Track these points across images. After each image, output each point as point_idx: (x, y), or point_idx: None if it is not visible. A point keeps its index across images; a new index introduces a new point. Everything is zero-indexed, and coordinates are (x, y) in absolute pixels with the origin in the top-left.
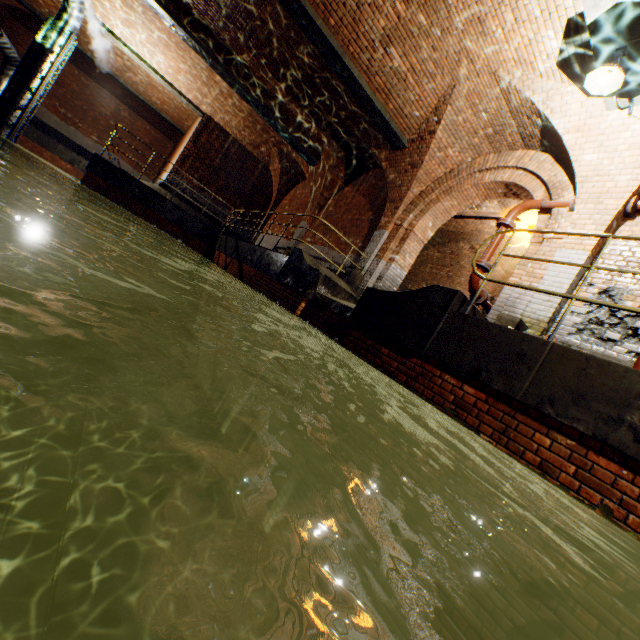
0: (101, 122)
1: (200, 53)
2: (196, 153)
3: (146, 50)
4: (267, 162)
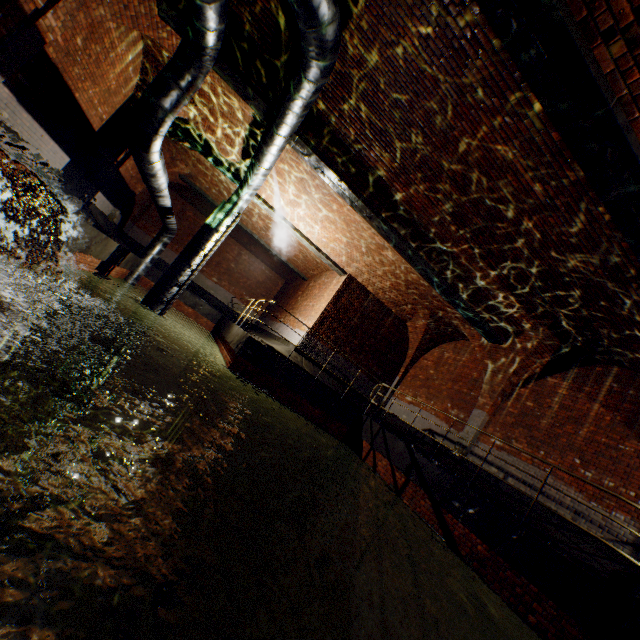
0: (223, 265)
1: (391, 239)
2: (334, 313)
3: (304, 223)
4: (406, 318)
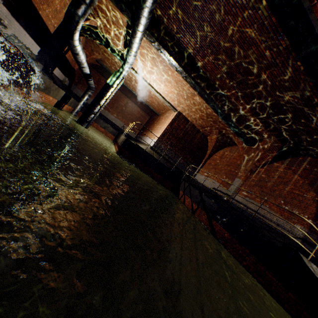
0: (119, 108)
1: (196, 89)
2: (170, 131)
3: (156, 83)
4: (207, 134)
